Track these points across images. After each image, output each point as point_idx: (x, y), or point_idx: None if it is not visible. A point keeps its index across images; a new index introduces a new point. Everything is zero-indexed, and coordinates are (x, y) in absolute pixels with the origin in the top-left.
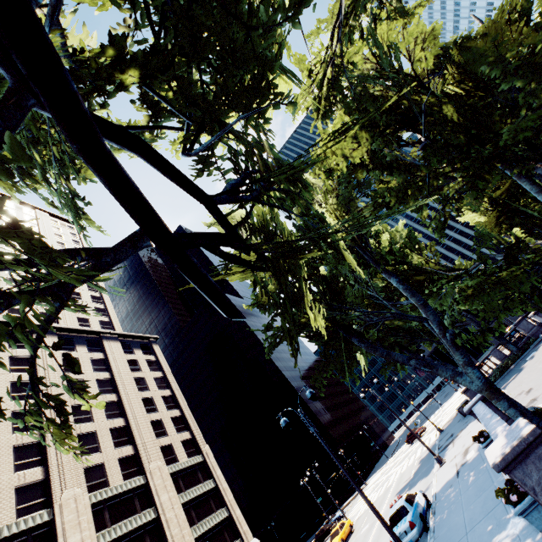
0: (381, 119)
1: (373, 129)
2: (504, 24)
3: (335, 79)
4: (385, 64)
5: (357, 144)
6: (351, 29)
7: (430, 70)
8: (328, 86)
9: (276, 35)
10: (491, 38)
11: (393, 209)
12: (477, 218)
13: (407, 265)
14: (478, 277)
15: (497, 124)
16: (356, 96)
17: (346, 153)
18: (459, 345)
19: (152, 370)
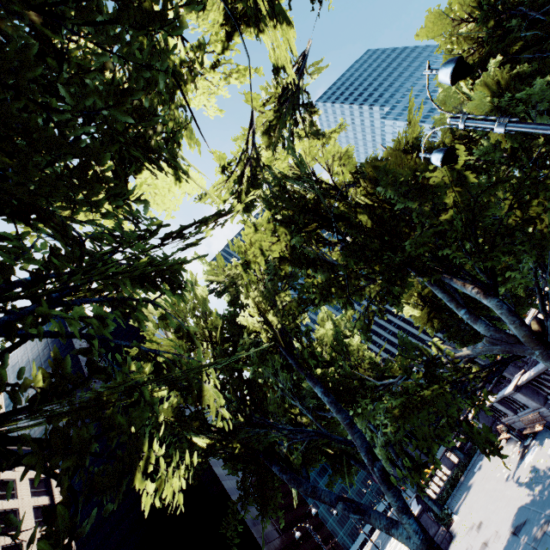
0: (300, 219)
1: (294, 227)
2: (401, 153)
3: (253, 178)
4: (303, 171)
5: (278, 239)
6: (274, 139)
7: (351, 182)
8: (247, 183)
9: (158, 127)
10: (393, 163)
11: (317, 307)
12: (411, 311)
13: (338, 367)
14: (402, 394)
15: (404, 235)
16: (274, 195)
17: (267, 247)
18: (391, 483)
19: (35, 494)
